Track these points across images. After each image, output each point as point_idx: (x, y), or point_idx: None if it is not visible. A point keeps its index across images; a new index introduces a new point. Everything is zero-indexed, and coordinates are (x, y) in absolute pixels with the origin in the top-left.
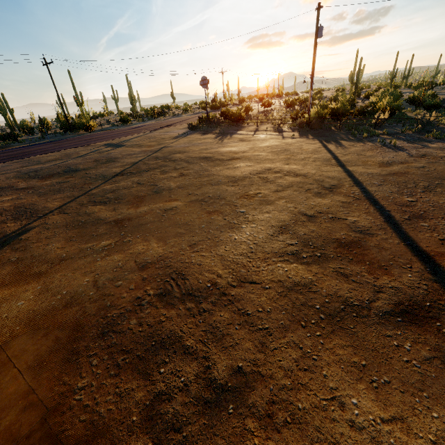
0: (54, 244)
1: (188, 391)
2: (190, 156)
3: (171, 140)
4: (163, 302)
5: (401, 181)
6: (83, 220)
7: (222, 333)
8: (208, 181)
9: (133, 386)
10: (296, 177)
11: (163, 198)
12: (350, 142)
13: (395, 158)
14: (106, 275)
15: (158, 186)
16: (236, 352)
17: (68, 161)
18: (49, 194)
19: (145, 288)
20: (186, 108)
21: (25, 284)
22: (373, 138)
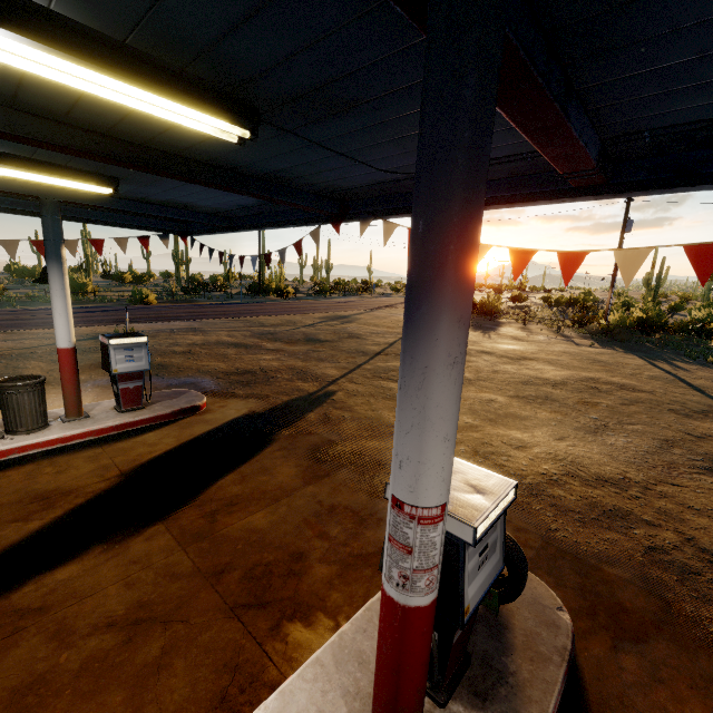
0: (380, 411)
1: (682, 550)
2: None
3: None
4: (576, 482)
5: None
6: (388, 394)
7: (680, 517)
8: (513, 379)
9: (614, 538)
10: (640, 393)
11: (468, 388)
12: (689, 364)
13: None
14: (480, 448)
15: None
16: (712, 534)
17: (300, 329)
18: (313, 361)
19: (542, 467)
20: (396, 288)
21: (388, 440)
22: None
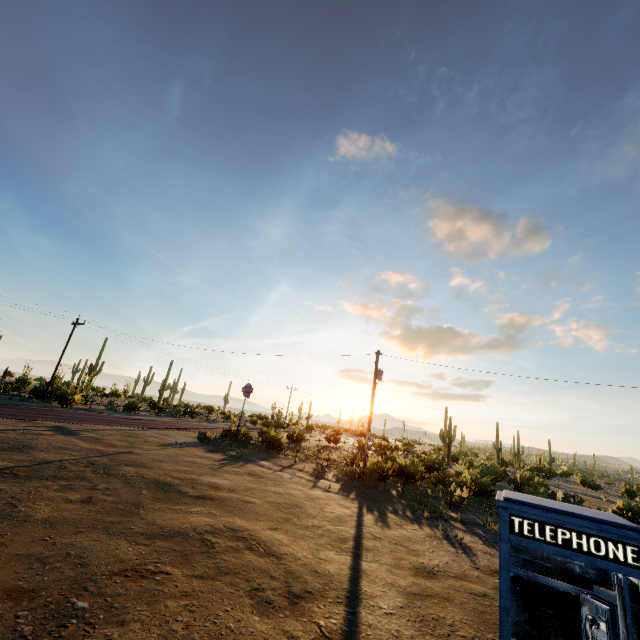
0: None
1: None
2: (143, 475)
3: (155, 445)
4: None
5: (430, 616)
6: None
7: None
8: (110, 523)
9: None
10: (262, 556)
11: None
12: (401, 518)
13: (449, 564)
14: None
15: (15, 509)
16: None
17: None
18: None
19: None
20: (230, 416)
21: None
22: (437, 522)
